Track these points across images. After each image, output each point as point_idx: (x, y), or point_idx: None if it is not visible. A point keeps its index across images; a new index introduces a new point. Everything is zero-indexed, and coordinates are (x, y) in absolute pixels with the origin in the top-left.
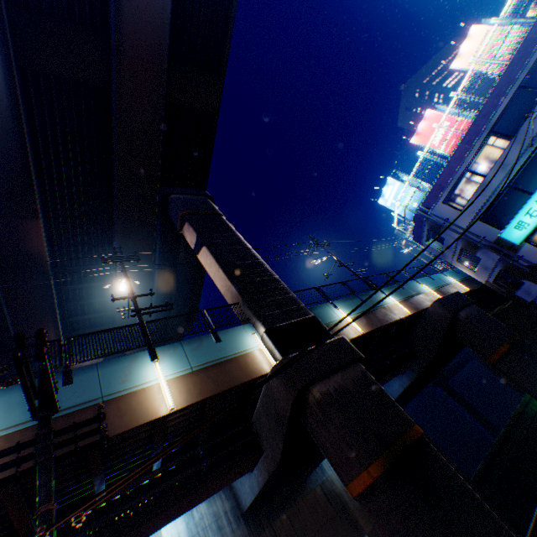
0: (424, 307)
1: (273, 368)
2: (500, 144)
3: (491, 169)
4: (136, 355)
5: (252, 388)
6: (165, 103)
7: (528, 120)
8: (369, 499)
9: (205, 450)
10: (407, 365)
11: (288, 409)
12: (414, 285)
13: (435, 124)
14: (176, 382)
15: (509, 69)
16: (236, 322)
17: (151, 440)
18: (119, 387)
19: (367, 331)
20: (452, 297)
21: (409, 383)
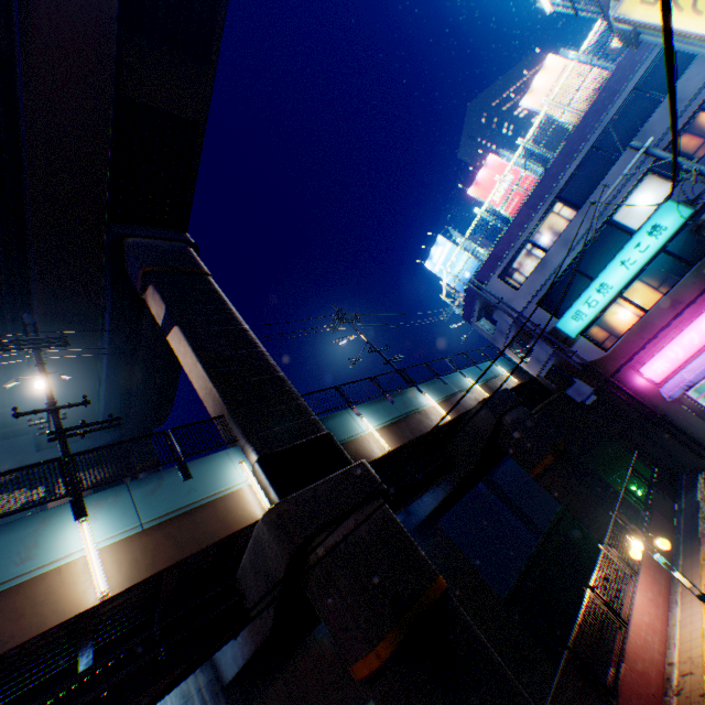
0: (467, 409)
1: (265, 516)
2: (566, 214)
3: (553, 244)
4: (49, 512)
5: (178, 679)
6: (117, 95)
7: (597, 190)
8: (376, 683)
9: (165, 628)
10: (443, 476)
11: (282, 571)
12: (458, 379)
13: (497, 176)
14: (115, 550)
15: (584, 122)
16: (217, 447)
17: (75, 634)
18: (15, 570)
19: (395, 447)
20: (499, 396)
21: (445, 496)
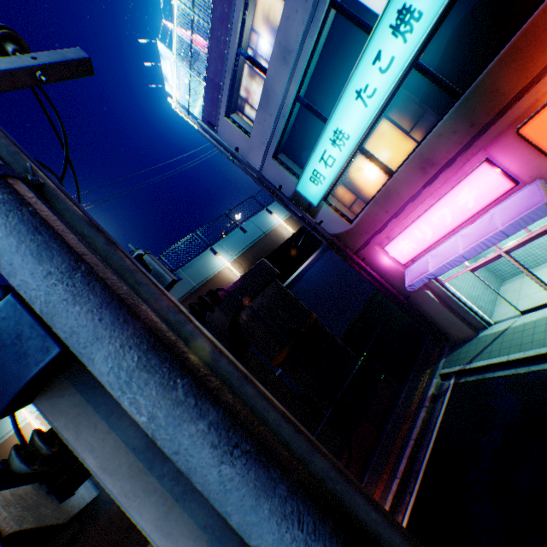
0: None
1: None
2: None
3: (271, 59)
4: None
5: None
6: None
7: None
8: None
9: None
10: None
11: None
12: (204, 263)
13: None
14: None
15: None
16: None
17: None
18: None
19: None
20: (244, 282)
21: None
